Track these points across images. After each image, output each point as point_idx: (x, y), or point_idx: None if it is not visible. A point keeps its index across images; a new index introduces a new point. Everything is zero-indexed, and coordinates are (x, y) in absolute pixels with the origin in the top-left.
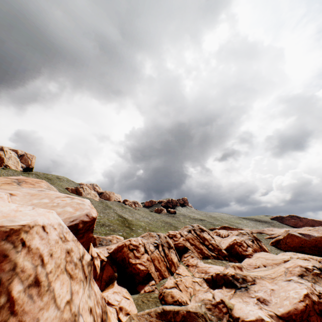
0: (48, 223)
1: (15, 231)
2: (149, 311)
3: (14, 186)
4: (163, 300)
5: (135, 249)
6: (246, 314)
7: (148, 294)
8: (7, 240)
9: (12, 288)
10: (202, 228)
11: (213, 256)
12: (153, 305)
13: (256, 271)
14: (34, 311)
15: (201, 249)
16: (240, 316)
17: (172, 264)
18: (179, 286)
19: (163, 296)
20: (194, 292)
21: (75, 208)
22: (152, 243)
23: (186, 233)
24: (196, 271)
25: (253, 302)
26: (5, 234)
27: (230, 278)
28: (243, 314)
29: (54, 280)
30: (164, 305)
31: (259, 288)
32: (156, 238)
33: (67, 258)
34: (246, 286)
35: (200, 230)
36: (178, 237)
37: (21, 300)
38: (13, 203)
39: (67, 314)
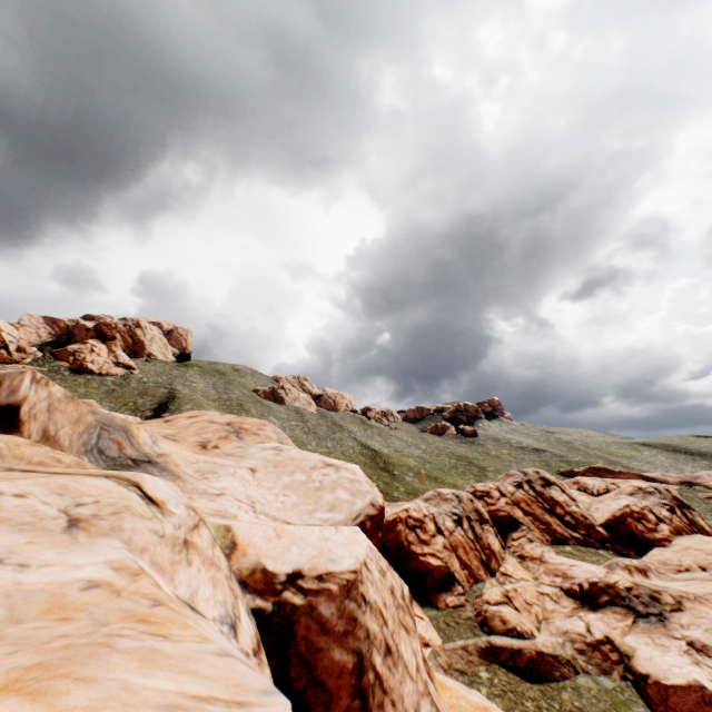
0: (364, 554)
1: (352, 583)
2: (464, 643)
3: (236, 442)
4: (486, 625)
5: (418, 526)
6: (663, 671)
7: (454, 610)
8: (349, 598)
9: (374, 660)
10: (545, 478)
11: (576, 539)
12: (467, 633)
13: (681, 579)
14: (397, 686)
15: (547, 524)
16: (649, 672)
17: (492, 556)
18: (513, 600)
19: (484, 618)
20: (545, 613)
21: (350, 491)
22: (448, 515)
23: (511, 488)
24: (542, 572)
25: (679, 648)
26: (345, 589)
27: (621, 594)
28: (657, 671)
29: (399, 642)
30: (489, 634)
31: (691, 620)
32: (454, 504)
33: (395, 602)
34: (661, 612)
35: (543, 483)
36: (495, 496)
37: (384, 675)
38: (262, 486)
39: (420, 685)
